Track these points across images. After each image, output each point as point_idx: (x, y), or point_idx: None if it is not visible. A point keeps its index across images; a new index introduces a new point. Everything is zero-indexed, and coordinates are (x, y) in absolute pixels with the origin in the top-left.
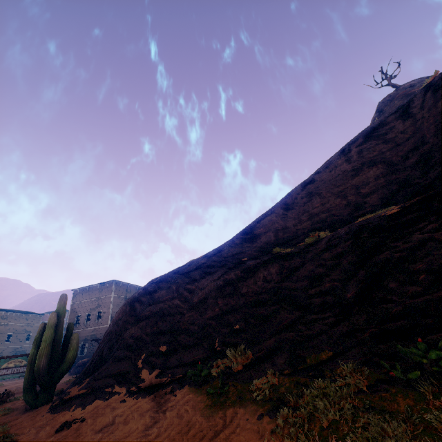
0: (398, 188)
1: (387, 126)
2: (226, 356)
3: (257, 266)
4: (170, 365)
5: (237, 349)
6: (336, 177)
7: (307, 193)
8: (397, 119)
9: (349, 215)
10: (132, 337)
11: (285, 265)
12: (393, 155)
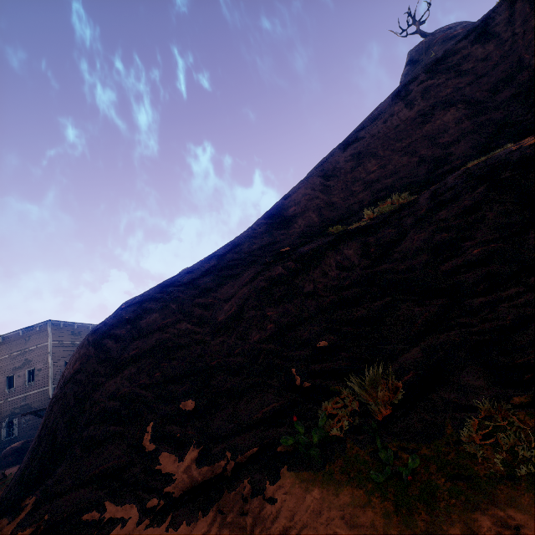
0: (495, 129)
1: (458, 56)
2: (334, 395)
3: (321, 251)
4: (219, 434)
5: (366, 377)
6: (395, 128)
7: (354, 155)
8: (472, 45)
9: (428, 173)
10: (115, 397)
11: (369, 242)
12: (476, 91)
